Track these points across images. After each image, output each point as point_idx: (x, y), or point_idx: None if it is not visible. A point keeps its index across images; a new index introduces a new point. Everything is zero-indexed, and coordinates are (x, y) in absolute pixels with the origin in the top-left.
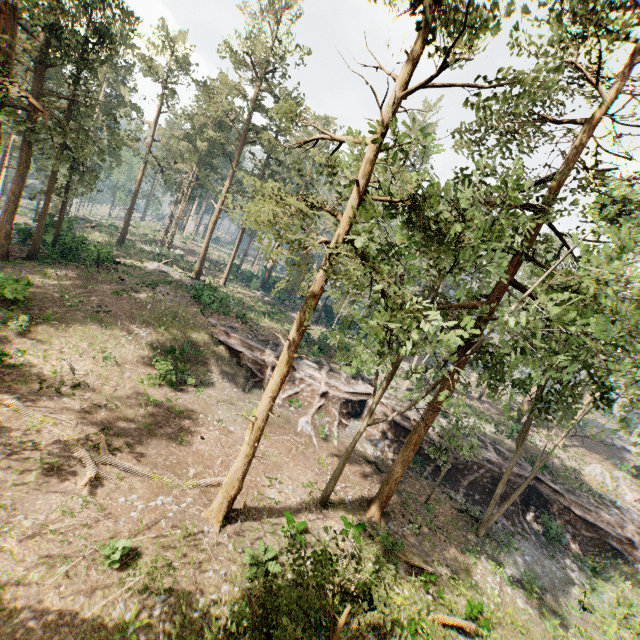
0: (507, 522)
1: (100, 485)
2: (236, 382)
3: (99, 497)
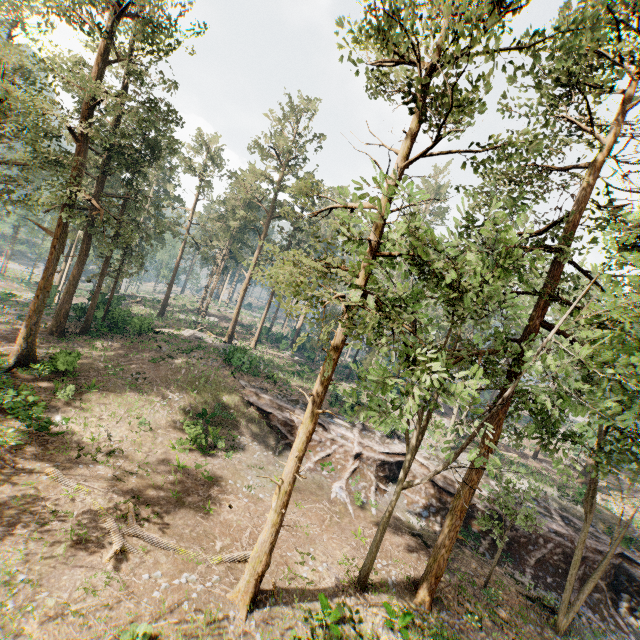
0: (593, 614)
1: (125, 559)
2: (266, 445)
3: (123, 573)
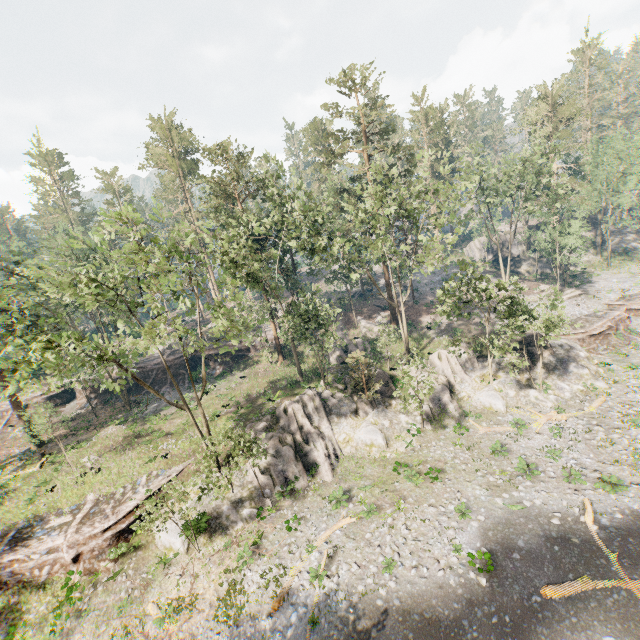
0: (170, 388)
1: None
2: None
3: None
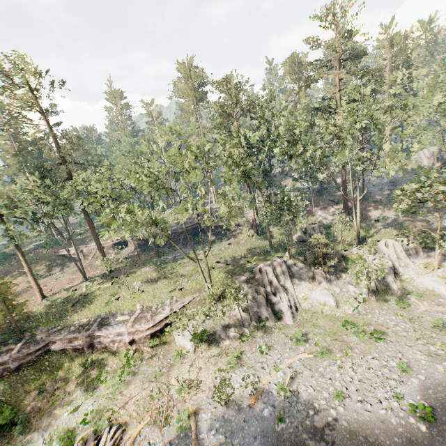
0: (182, 246)
1: None
2: (70, 265)
3: None
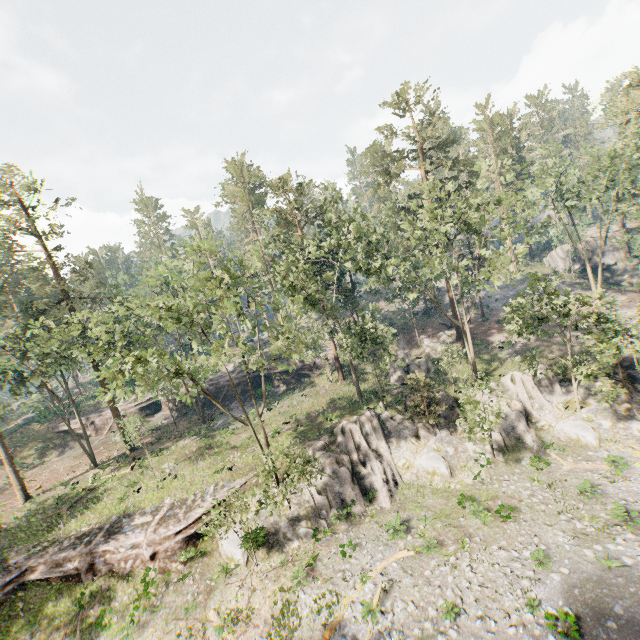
0: (238, 404)
1: None
2: (75, 445)
3: None
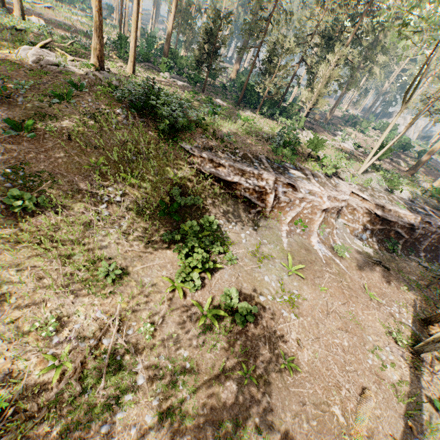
0: None
1: None
2: (242, 221)
3: None
